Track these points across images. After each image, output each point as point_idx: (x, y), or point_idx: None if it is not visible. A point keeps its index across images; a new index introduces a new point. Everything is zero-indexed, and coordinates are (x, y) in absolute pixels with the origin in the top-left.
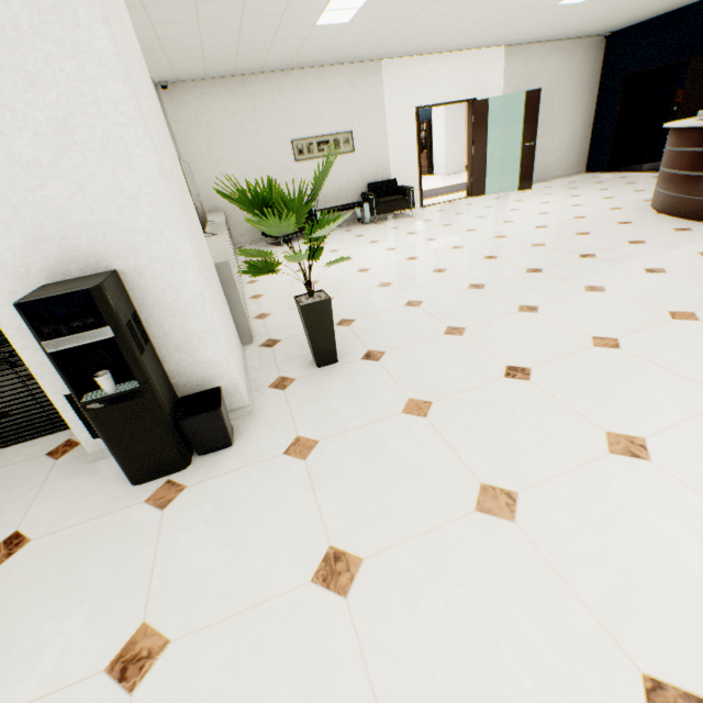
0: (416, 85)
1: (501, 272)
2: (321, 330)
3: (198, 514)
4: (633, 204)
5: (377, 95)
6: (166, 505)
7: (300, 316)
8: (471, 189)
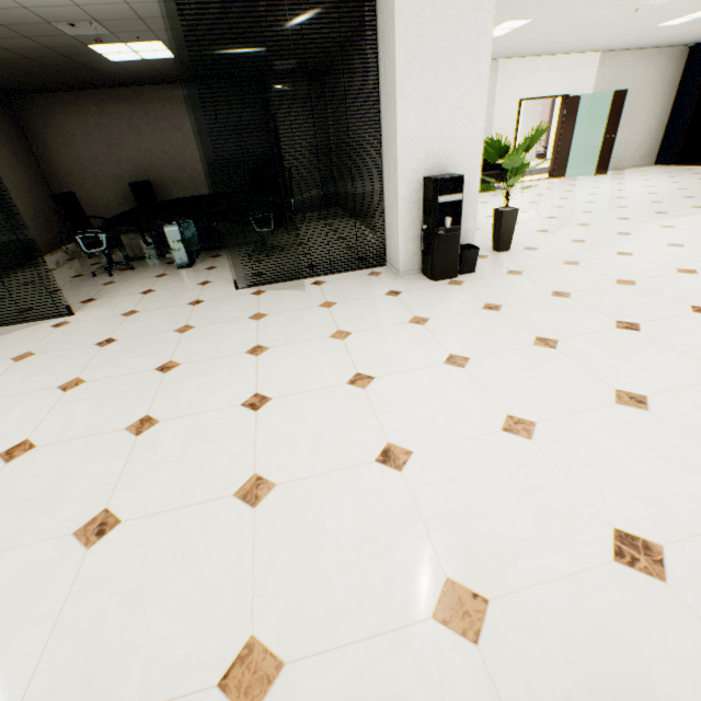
0: (523, 81)
1: (598, 219)
2: (508, 228)
3: (480, 286)
4: (696, 187)
5: (490, 87)
6: (460, 285)
7: (494, 221)
8: (553, 171)
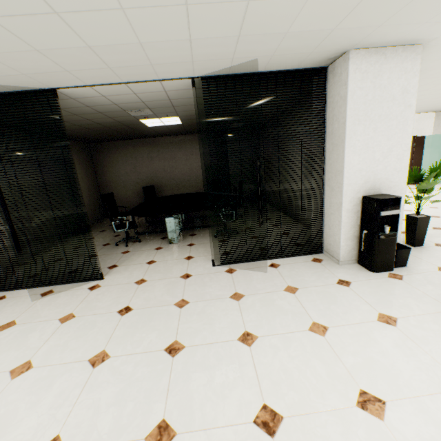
0: None
1: None
2: (421, 229)
3: (422, 282)
4: None
5: None
6: (401, 279)
7: (407, 223)
8: None
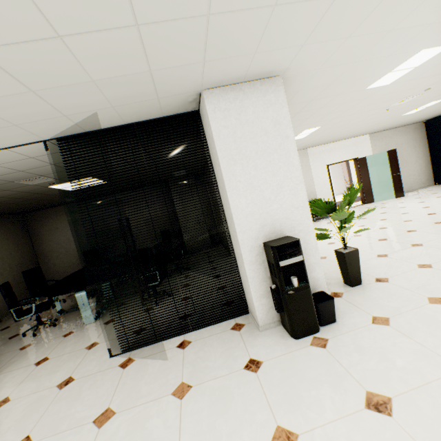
0: (325, 156)
1: (426, 237)
2: (353, 265)
3: (348, 349)
4: None
5: (306, 162)
6: (325, 346)
7: (338, 260)
8: (364, 200)
